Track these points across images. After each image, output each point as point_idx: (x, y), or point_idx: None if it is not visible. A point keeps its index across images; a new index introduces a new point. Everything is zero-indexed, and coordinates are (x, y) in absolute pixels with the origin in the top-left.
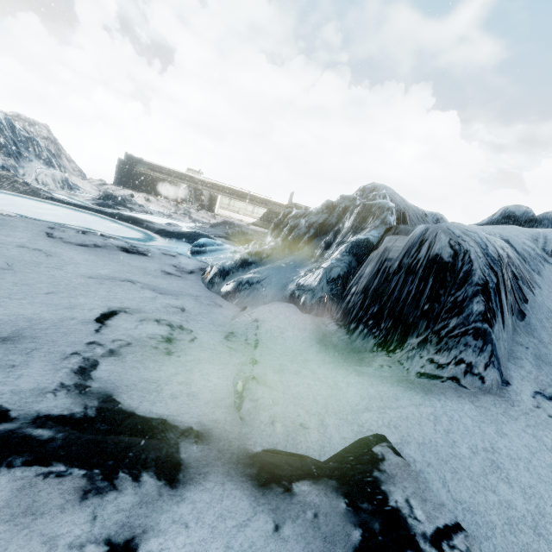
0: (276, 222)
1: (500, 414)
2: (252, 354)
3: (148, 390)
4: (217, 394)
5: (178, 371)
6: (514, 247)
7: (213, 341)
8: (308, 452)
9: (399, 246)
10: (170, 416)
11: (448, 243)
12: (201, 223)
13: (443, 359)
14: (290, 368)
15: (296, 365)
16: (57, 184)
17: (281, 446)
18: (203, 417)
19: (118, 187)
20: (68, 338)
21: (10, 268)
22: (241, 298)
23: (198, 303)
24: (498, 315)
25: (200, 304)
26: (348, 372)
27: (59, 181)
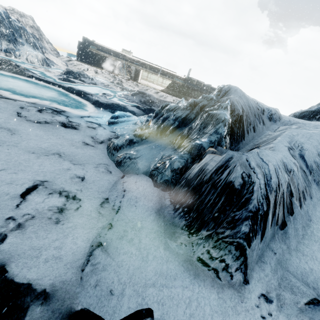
0: (156, 112)
1: (230, 307)
2: (112, 218)
3: (32, 256)
4: (76, 256)
5: (58, 237)
6: (306, 162)
7: (91, 207)
8: (105, 315)
9: (214, 162)
10: (36, 280)
11: (240, 175)
12: (127, 91)
13: (215, 253)
14: (128, 235)
15: (133, 232)
16: (39, 62)
17: (92, 307)
18: (58, 278)
19: (79, 62)
20: None
21: None
22: (125, 167)
23: (96, 171)
24: (259, 233)
25: (97, 172)
26: (160, 244)
27: (40, 60)
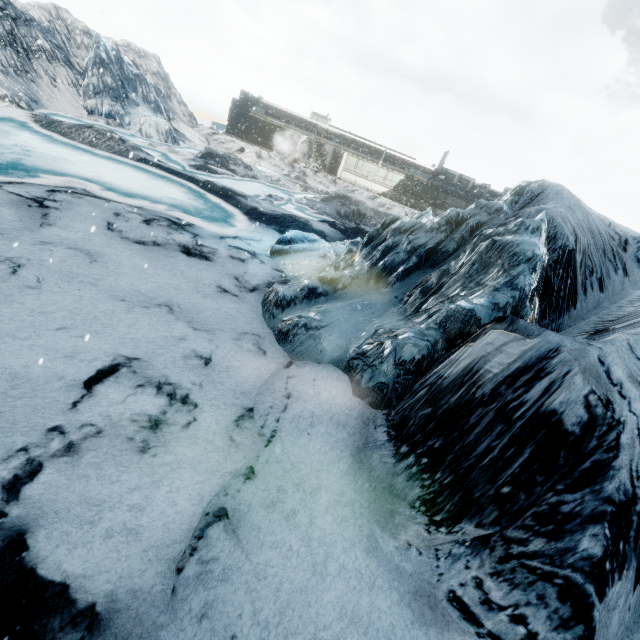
0: (371, 234)
1: None
2: (257, 455)
3: (82, 520)
4: (170, 533)
5: (141, 483)
6: None
7: (217, 425)
8: None
9: (505, 357)
10: (79, 577)
11: (583, 398)
12: (314, 193)
13: (498, 593)
14: (287, 501)
15: (299, 496)
16: (160, 136)
17: None
18: (125, 581)
19: (230, 137)
20: (33, 418)
21: (38, 286)
22: (294, 345)
23: (236, 347)
24: (631, 565)
25: (238, 349)
26: (358, 536)
27: (162, 132)
